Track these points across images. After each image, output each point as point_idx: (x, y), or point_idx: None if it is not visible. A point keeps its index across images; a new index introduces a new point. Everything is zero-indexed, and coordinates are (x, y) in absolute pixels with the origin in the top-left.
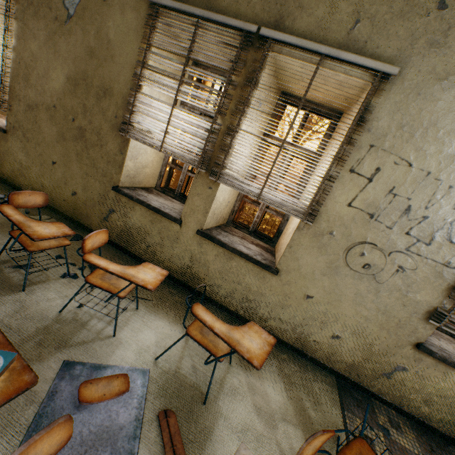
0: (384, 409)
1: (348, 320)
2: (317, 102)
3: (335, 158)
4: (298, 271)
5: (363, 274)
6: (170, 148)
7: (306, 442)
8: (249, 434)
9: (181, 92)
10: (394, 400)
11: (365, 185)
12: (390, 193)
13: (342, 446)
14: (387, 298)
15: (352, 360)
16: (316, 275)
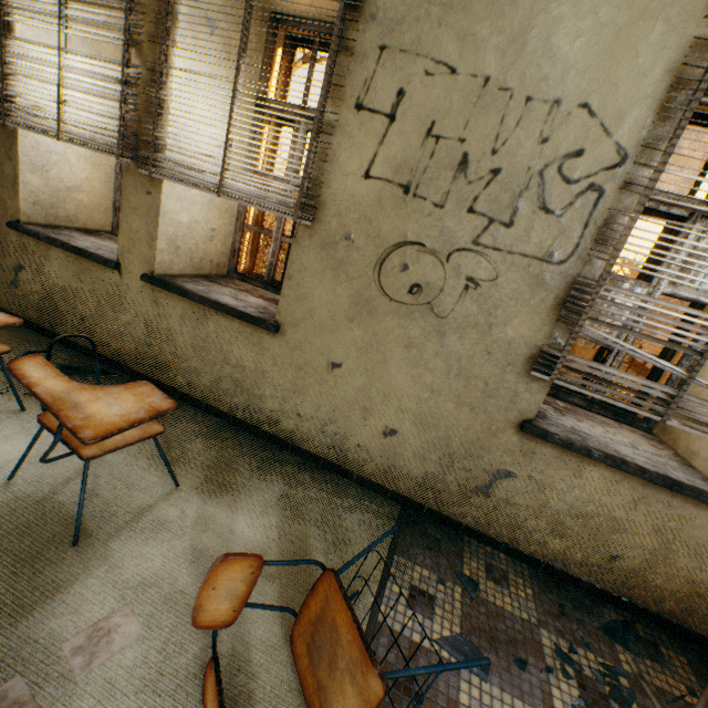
0: (485, 552)
1: (404, 397)
2: (330, 21)
3: (324, 84)
4: (310, 321)
5: (413, 305)
6: (73, 129)
7: (203, 582)
8: (153, 591)
9: (67, 18)
10: (502, 536)
11: (385, 131)
12: (430, 137)
13: (360, 608)
14: (460, 345)
15: (424, 471)
16: (338, 323)
